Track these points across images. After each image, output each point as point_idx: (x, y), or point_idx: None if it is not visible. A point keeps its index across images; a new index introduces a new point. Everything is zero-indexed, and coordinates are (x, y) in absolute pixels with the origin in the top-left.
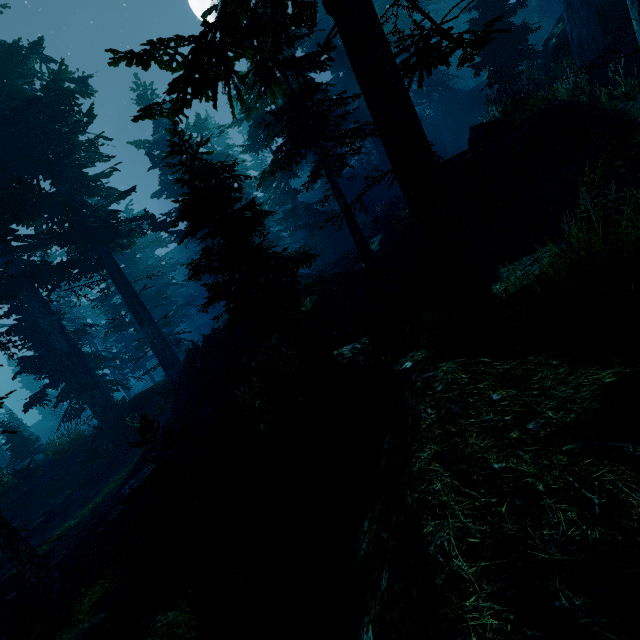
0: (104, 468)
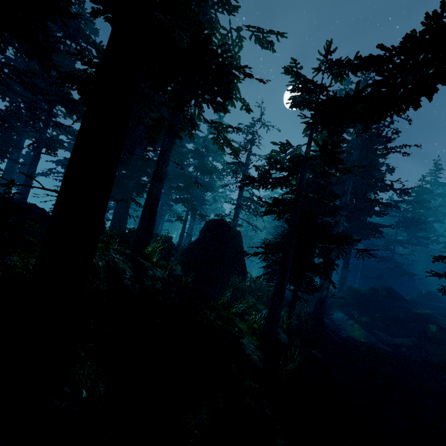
0: None
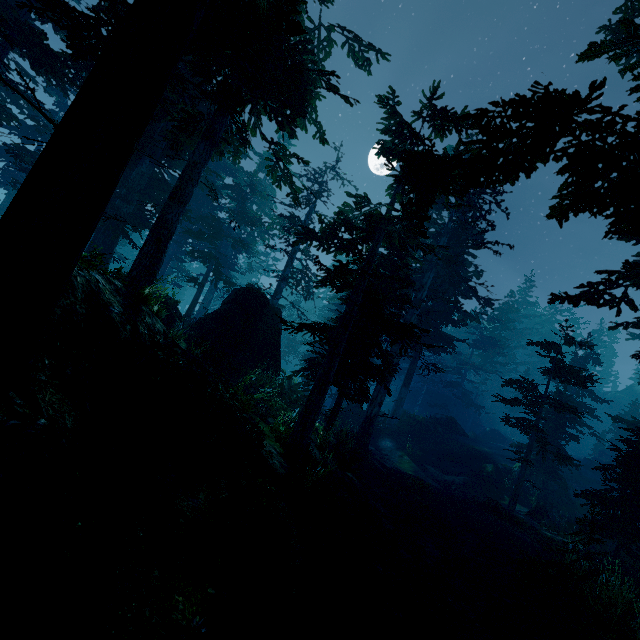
0: None
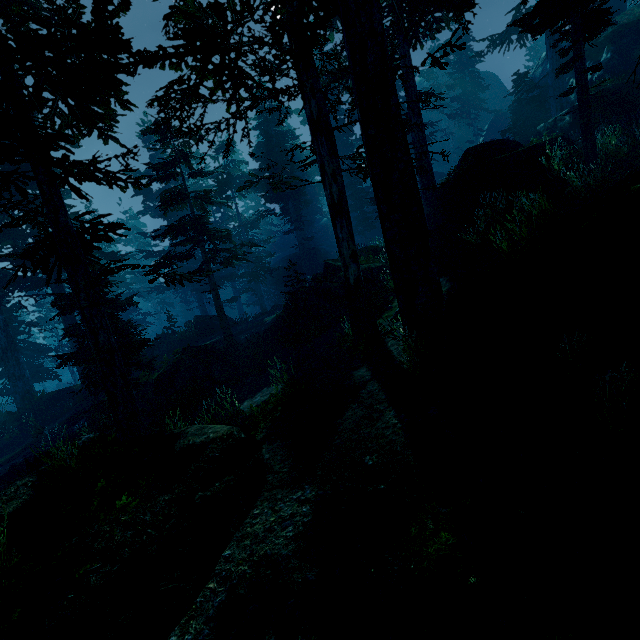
0: (3, 448)
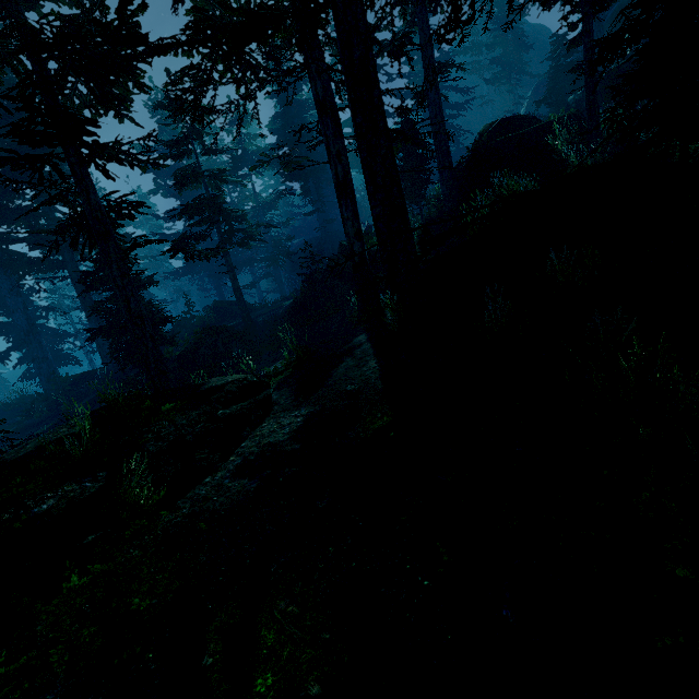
0: (35, 425)
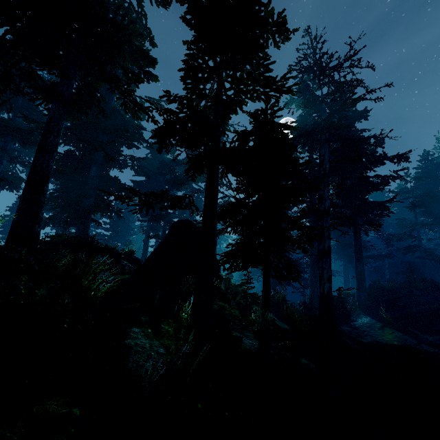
0: None
